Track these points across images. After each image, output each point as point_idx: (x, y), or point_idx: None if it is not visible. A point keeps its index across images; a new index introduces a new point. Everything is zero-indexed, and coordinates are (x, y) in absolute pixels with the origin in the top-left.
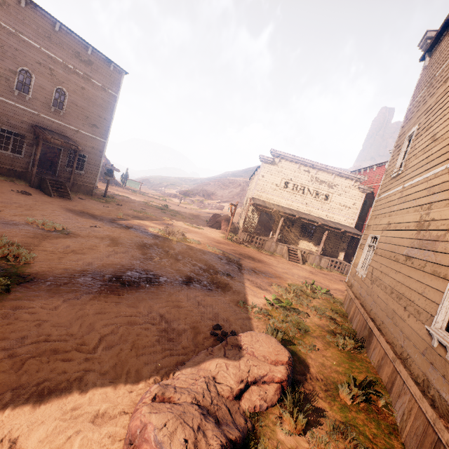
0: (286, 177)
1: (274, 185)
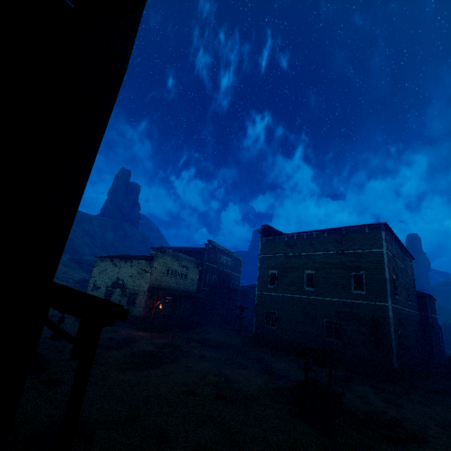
0: (168, 266)
1: (162, 273)
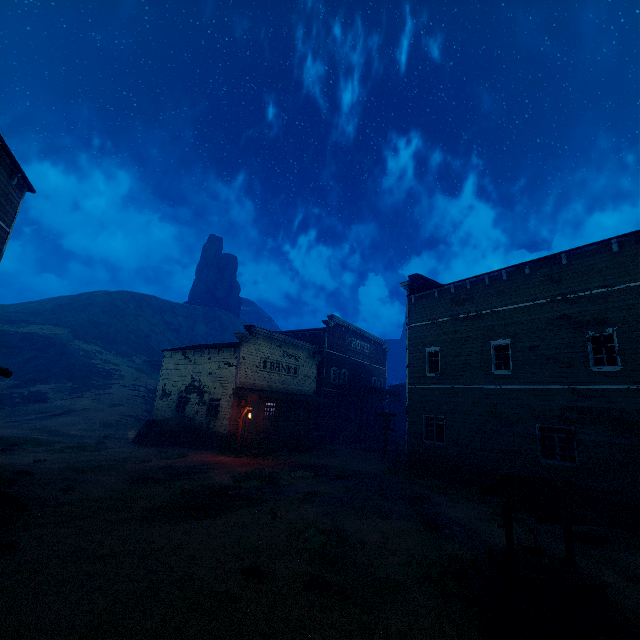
0: (264, 355)
1: (255, 367)
